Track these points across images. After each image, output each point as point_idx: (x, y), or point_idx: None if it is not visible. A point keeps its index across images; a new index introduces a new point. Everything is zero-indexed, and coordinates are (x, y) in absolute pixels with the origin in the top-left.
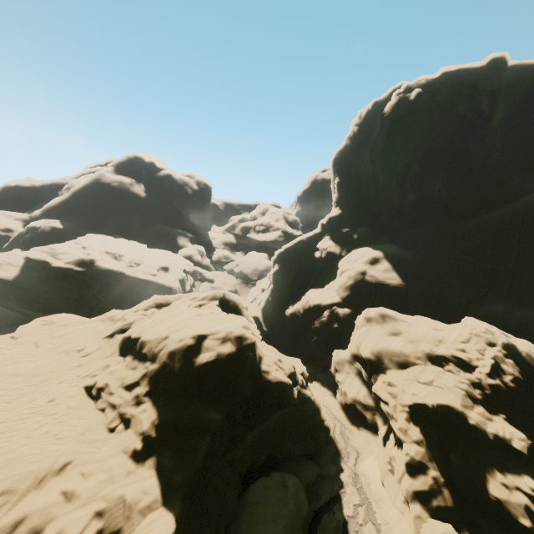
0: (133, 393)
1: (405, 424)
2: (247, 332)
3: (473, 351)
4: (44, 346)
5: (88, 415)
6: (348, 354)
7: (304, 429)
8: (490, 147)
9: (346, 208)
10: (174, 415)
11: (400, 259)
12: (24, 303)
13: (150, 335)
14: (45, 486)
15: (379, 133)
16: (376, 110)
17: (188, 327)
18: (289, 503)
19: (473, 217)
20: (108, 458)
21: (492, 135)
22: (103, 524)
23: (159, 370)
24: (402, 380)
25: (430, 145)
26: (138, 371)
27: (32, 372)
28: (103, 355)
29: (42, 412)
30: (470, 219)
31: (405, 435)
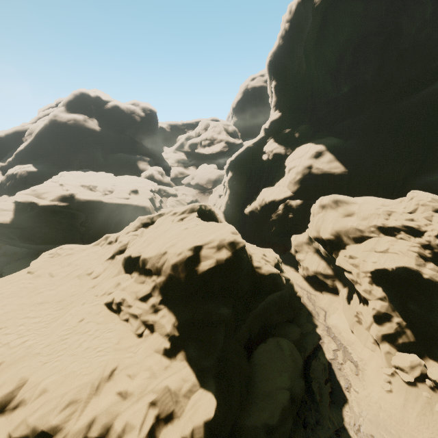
0: (148, 303)
1: (369, 286)
2: (237, 237)
3: (421, 219)
4: (58, 275)
5: (117, 327)
6: (305, 237)
7: (284, 302)
8: (421, 22)
9: (285, 109)
10: (190, 316)
11: (341, 149)
12: (26, 239)
13: (149, 252)
14: (102, 391)
15: (311, 26)
16: (306, 1)
17: (182, 241)
18: (288, 360)
19: (405, 98)
20: (145, 359)
21: (423, 9)
22: (158, 410)
23: (166, 281)
24: (361, 252)
25: (363, 30)
26: (148, 285)
27: (56, 299)
28: (110, 274)
29: (77, 331)
30: (402, 100)
31: (370, 294)
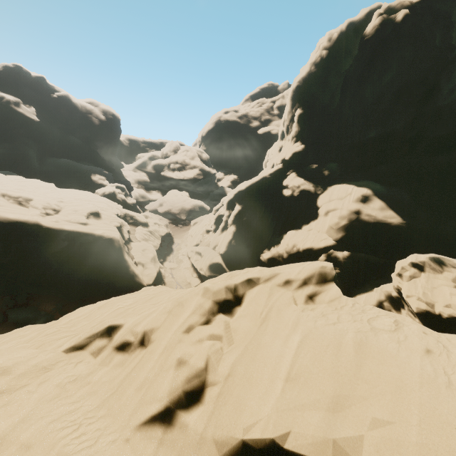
0: None
1: None
2: None
3: None
4: None
5: None
6: (370, 304)
7: None
8: (452, 85)
9: (309, 142)
10: None
11: (390, 196)
12: None
13: None
14: None
15: (356, 58)
16: (350, 32)
17: None
18: None
19: (440, 154)
20: None
21: None
22: None
23: None
24: None
25: (406, 78)
26: None
27: None
28: None
29: None
30: (438, 155)
31: None
